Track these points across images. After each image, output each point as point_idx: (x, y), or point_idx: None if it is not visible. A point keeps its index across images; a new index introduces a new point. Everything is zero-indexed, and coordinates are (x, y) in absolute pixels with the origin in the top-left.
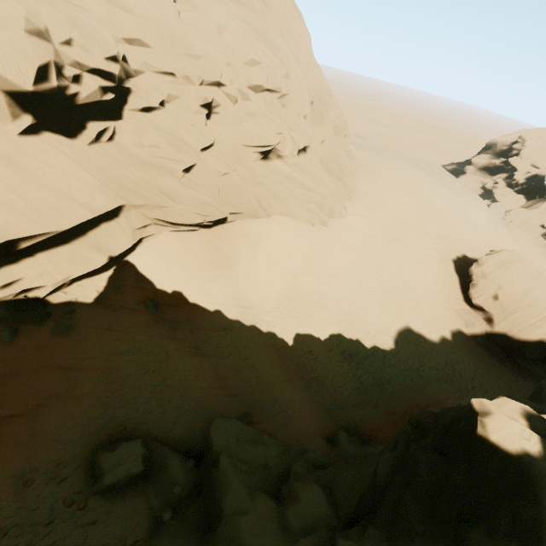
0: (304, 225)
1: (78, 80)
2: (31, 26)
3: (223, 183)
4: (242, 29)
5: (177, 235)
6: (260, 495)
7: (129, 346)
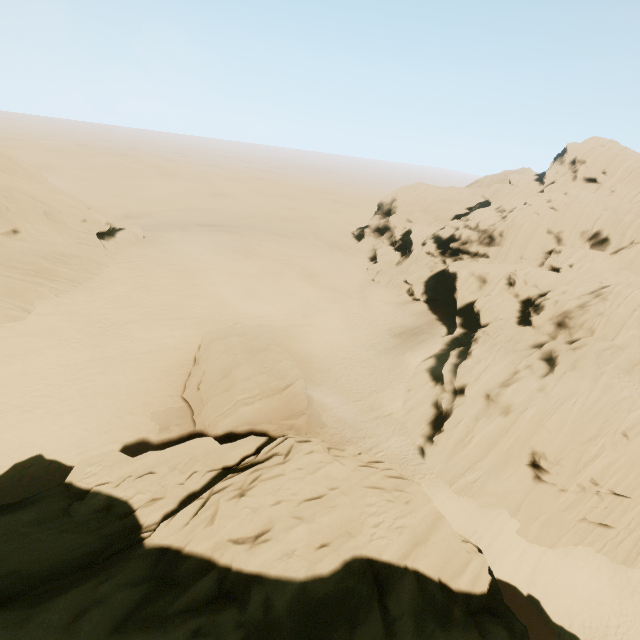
0: None
1: None
2: None
3: None
4: None
5: None
6: None
7: None
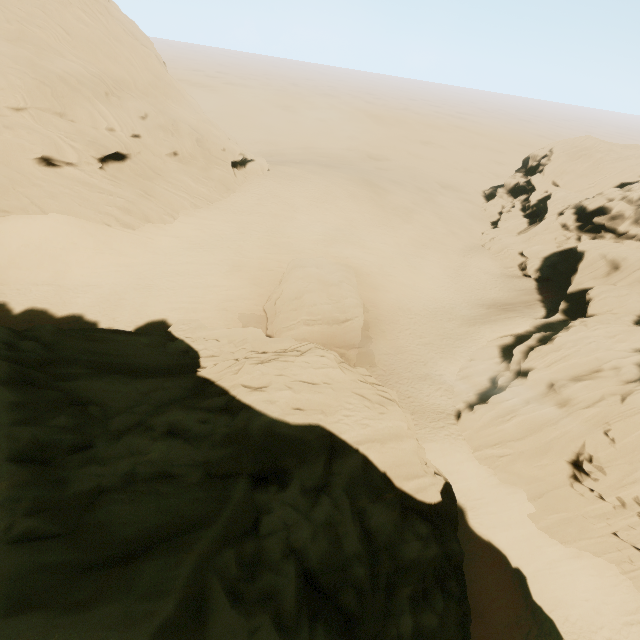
0: (94, 225)
1: None
2: None
3: None
4: None
5: None
6: None
7: None
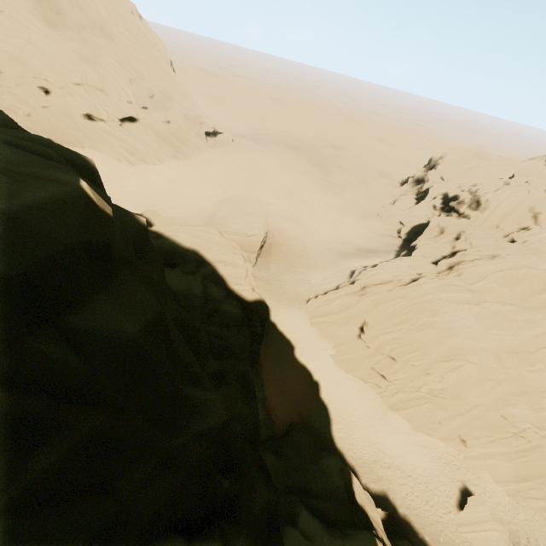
0: (111, 159)
1: None
2: None
3: (52, 125)
4: (69, 55)
5: None
6: None
7: None
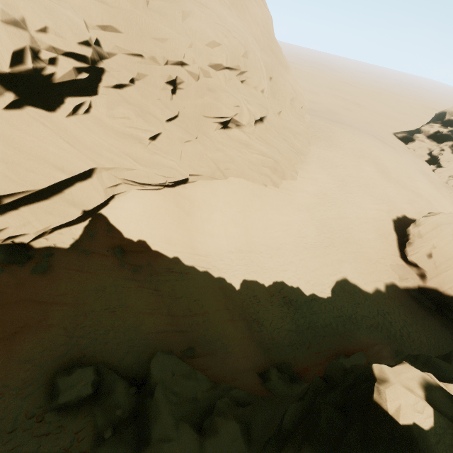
0: (257, 186)
1: (55, 62)
2: (7, 17)
3: (186, 149)
4: (205, 14)
5: (144, 193)
6: (185, 425)
7: (96, 286)
